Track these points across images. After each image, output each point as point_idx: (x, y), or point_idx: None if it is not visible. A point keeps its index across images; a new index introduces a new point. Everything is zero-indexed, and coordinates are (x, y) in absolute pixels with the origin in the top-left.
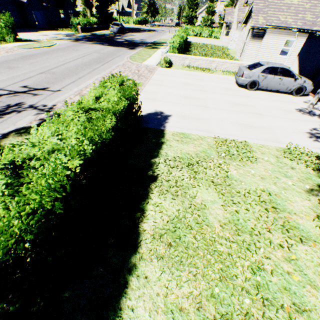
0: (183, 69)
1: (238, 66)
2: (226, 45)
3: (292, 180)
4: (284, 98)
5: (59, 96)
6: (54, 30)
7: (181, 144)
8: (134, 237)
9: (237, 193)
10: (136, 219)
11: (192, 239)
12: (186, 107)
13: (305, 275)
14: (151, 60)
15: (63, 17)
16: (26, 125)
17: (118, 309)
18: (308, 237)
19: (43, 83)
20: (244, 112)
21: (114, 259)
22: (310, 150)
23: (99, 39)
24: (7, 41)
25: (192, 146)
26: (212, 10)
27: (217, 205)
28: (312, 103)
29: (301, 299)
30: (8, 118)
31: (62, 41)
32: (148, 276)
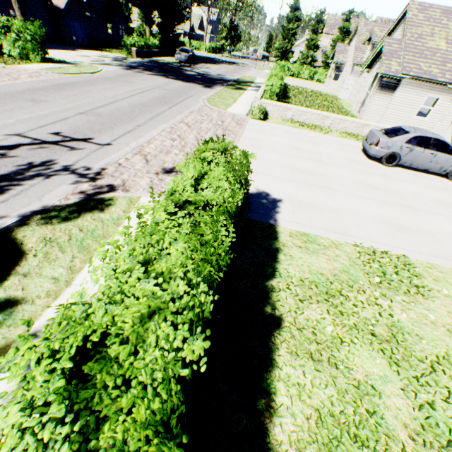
0: (284, 124)
1: (363, 127)
2: (334, 92)
3: None
4: (437, 182)
5: (109, 154)
6: (98, 50)
7: (307, 255)
8: None
9: (418, 361)
10: (259, 414)
11: None
12: (302, 187)
13: None
14: (238, 106)
15: (110, 33)
16: (60, 203)
17: None
18: None
19: (84, 129)
20: (387, 202)
21: None
22: None
23: (161, 69)
24: (31, 60)
25: (324, 259)
26: (314, 44)
27: (392, 386)
28: None
29: None
30: (30, 186)
31: (109, 67)
32: None
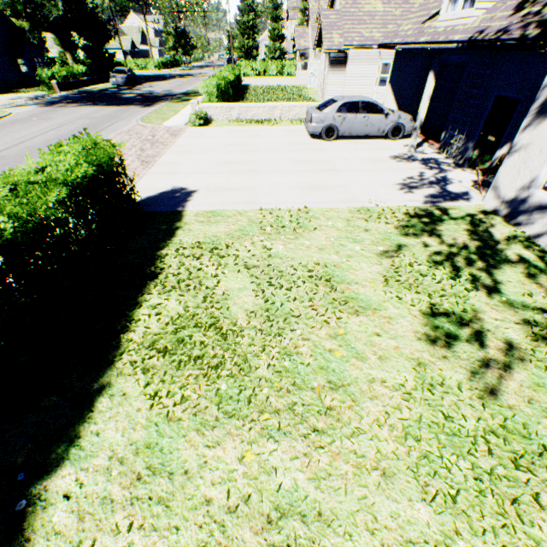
0: (229, 125)
1: None
2: (305, 83)
3: (362, 244)
4: (377, 144)
5: None
6: (10, 92)
7: (207, 226)
8: (113, 351)
9: (279, 273)
10: (119, 330)
11: (202, 338)
12: (224, 176)
13: (352, 349)
14: (178, 118)
15: (27, 70)
16: None
17: (76, 438)
18: (367, 307)
19: None
20: (313, 170)
21: (77, 383)
22: (397, 204)
23: (91, 98)
24: None
25: (224, 225)
26: (278, 34)
27: (247, 292)
28: (412, 145)
29: (341, 375)
30: None
31: (23, 108)
32: (127, 393)
